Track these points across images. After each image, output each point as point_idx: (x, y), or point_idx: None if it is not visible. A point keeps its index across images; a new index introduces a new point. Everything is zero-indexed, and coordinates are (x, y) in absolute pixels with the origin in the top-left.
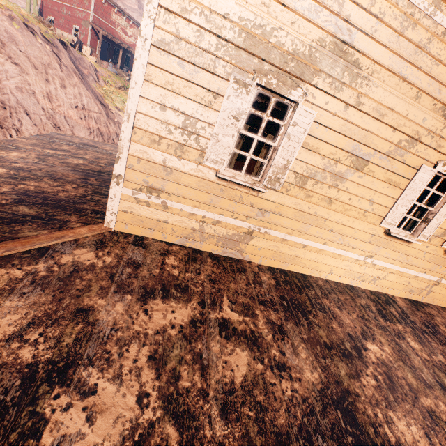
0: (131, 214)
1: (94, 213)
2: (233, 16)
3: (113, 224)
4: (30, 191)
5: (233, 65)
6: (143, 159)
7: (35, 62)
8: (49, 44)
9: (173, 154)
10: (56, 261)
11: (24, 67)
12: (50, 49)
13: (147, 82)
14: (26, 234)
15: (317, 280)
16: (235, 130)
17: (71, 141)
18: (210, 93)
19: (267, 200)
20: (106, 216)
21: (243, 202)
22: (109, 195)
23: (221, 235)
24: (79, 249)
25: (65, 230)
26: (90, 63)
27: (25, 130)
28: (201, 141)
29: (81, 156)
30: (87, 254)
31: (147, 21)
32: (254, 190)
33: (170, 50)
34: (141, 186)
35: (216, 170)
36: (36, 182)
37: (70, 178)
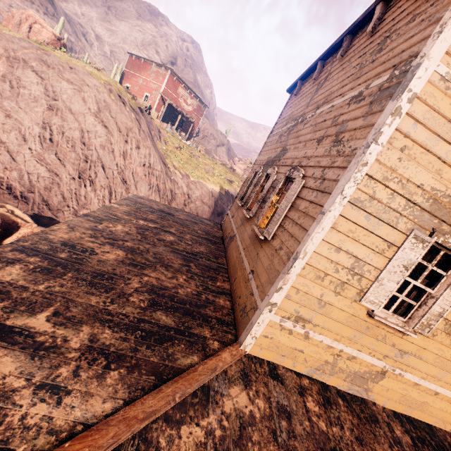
0: (269, 339)
1: (219, 323)
2: (427, 186)
3: (249, 347)
4: (155, 286)
5: (413, 222)
6: (301, 291)
7: (121, 126)
8: (134, 112)
9: (333, 290)
10: (221, 409)
11: (111, 129)
12: (134, 116)
13: (331, 228)
14: (182, 362)
15: (444, 434)
16: (401, 277)
17: (152, 207)
18: (385, 242)
19: (409, 342)
20: (246, 339)
21: (385, 341)
22: (258, 320)
23: (352, 370)
24: (232, 386)
25: (212, 356)
26: (156, 125)
27: (98, 182)
28: (363, 281)
29: (169, 229)
30: (241, 394)
31: (351, 184)
32: (399, 331)
33: (362, 206)
34: (290, 314)
35: (368, 308)
36: (154, 272)
37: (175, 264)
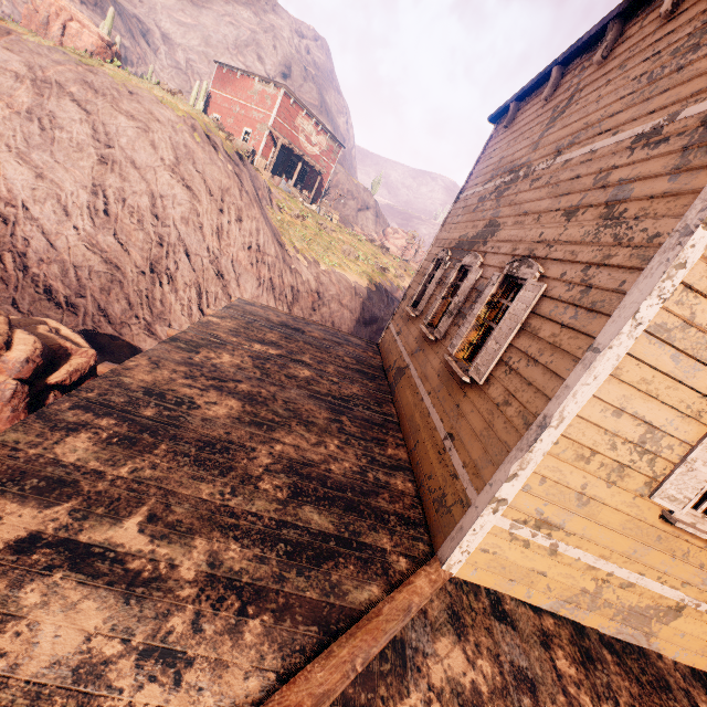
0: (490, 555)
1: (402, 524)
2: None
3: (456, 567)
4: (294, 460)
5: None
6: (549, 479)
7: (212, 186)
8: (231, 162)
9: (604, 478)
10: (427, 682)
11: (197, 192)
12: (232, 169)
13: (609, 376)
14: (356, 597)
15: None
16: None
17: (269, 320)
18: (703, 399)
19: None
20: (453, 554)
21: (688, 560)
22: (473, 525)
23: (626, 604)
24: (437, 638)
25: (401, 585)
26: (264, 181)
27: (180, 277)
28: (657, 464)
29: (300, 357)
30: (453, 652)
31: (652, 301)
32: None
33: (668, 338)
34: (528, 516)
35: (662, 507)
36: (289, 435)
37: (319, 418)
